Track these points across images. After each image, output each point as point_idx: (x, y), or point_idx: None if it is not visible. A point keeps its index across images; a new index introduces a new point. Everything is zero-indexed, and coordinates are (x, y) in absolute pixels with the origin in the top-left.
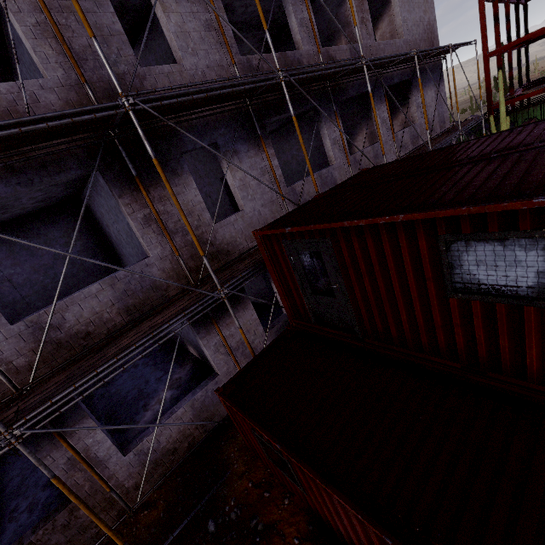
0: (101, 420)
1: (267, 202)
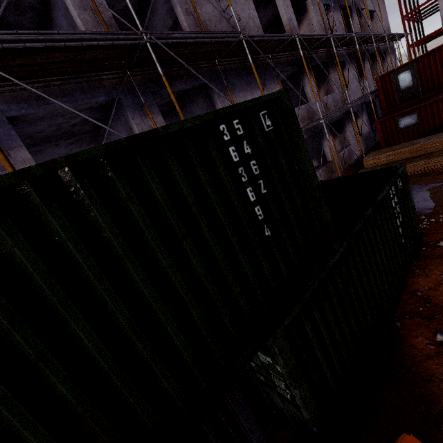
0: None
1: (355, 86)
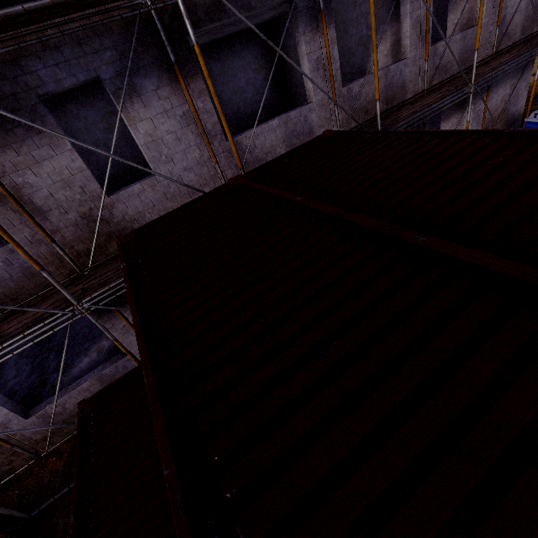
0: (53, 352)
1: (193, 163)
